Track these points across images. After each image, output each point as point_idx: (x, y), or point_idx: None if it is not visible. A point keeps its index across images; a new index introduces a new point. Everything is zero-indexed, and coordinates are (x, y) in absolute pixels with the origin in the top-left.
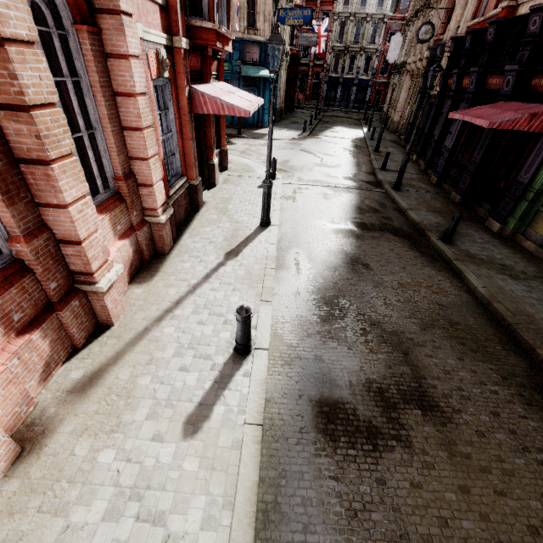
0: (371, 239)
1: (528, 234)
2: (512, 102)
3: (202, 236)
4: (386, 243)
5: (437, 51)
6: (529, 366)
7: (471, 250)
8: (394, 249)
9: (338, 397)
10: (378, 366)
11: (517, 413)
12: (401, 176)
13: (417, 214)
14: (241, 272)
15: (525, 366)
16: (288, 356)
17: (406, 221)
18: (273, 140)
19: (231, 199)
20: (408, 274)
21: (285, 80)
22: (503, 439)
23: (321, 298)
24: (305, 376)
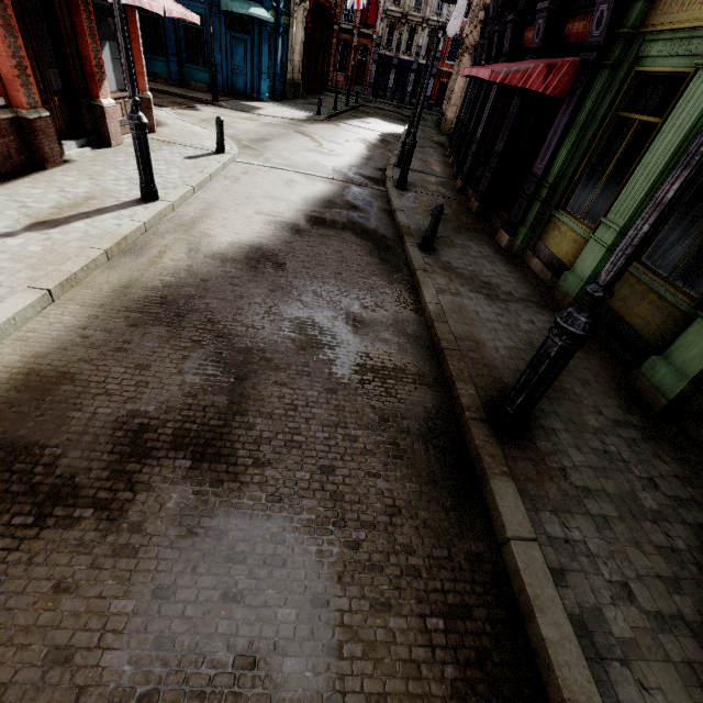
0: (316, 236)
1: (537, 250)
2: (540, 59)
3: (14, 197)
4: (336, 244)
5: (490, 8)
6: (438, 405)
7: (454, 263)
8: (343, 251)
9: (44, 436)
10: (174, 393)
11: (368, 469)
12: (406, 169)
13: (409, 217)
14: (34, 248)
15: (431, 406)
16: (8, 371)
17: (391, 224)
18: (265, 116)
19: (122, 164)
20: (339, 281)
21: (302, 38)
22: (310, 508)
23: (160, 296)
24: (9, 401)
